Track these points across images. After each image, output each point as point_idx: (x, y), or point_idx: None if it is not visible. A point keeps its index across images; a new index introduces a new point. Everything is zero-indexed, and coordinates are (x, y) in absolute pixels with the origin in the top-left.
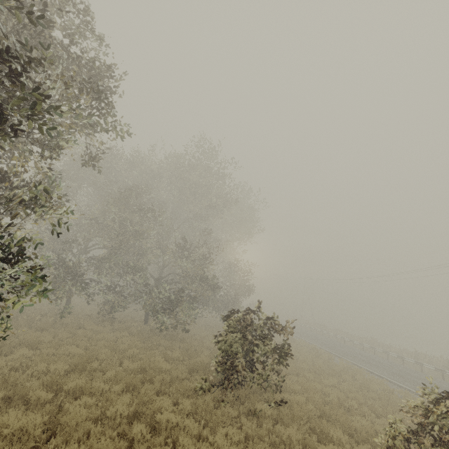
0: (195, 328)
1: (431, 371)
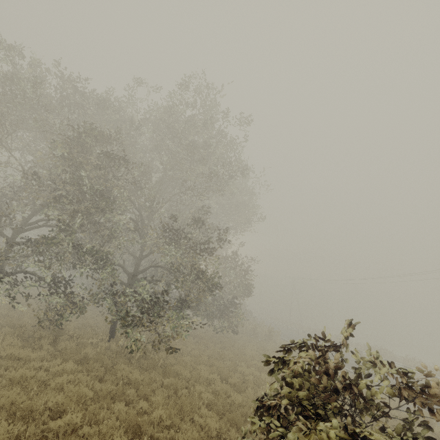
0: (181, 342)
1: None
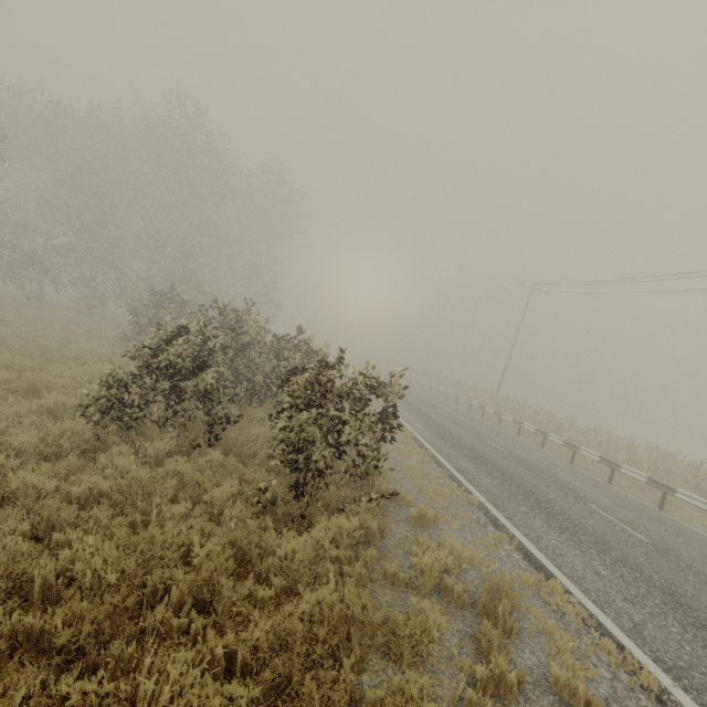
0: None
1: (443, 392)
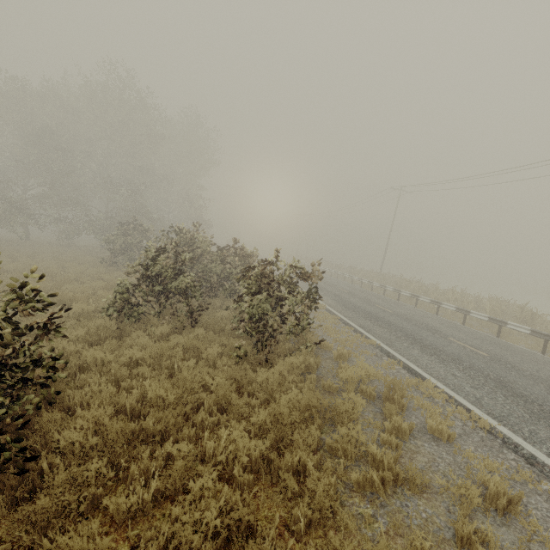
0: None
1: (340, 276)
